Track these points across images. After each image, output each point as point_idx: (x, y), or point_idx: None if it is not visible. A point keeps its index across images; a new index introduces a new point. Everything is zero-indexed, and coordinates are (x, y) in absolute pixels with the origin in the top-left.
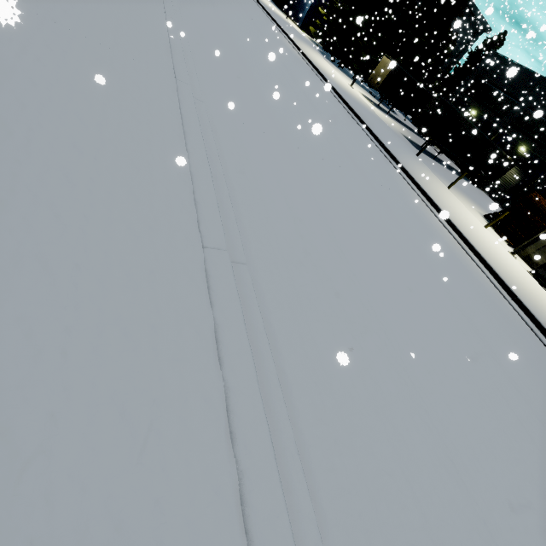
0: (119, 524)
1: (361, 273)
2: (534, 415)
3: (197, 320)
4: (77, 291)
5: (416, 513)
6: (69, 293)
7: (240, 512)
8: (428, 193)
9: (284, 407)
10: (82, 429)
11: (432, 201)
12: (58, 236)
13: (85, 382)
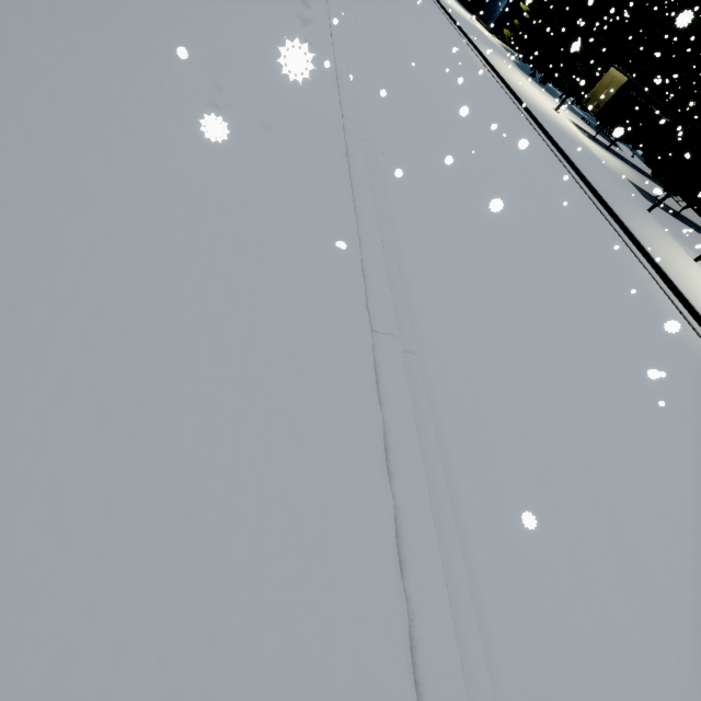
0: (288, 638)
1: (559, 378)
2: None
3: (365, 420)
4: (247, 373)
5: None
6: (240, 374)
7: (409, 658)
8: (664, 268)
9: (457, 541)
10: (254, 527)
11: (670, 281)
12: (229, 309)
13: (256, 476)
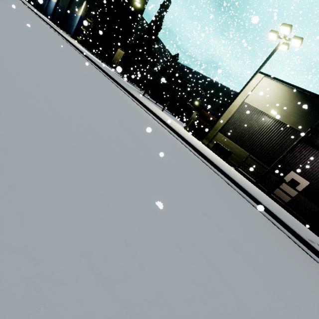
0: None
1: None
2: (230, 245)
3: None
4: None
5: None
6: None
7: None
8: (140, 99)
9: None
10: None
11: (143, 103)
12: None
13: None
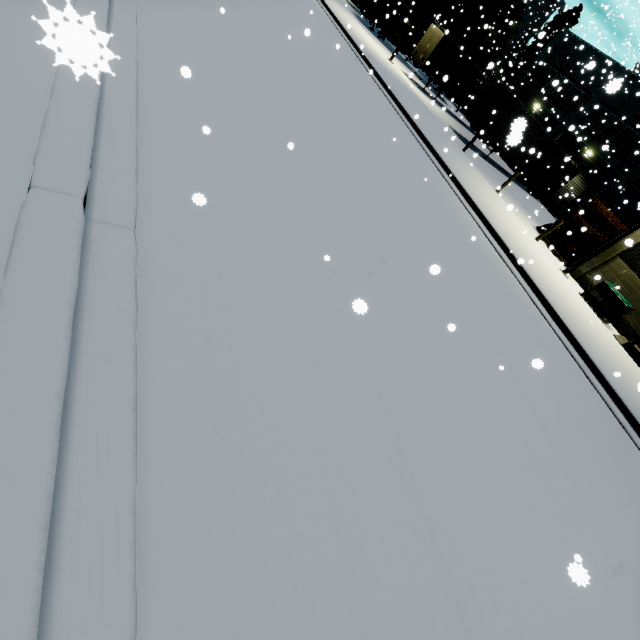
0: None
1: (343, 268)
2: (558, 457)
3: None
4: None
5: (347, 597)
6: None
7: None
8: (467, 190)
9: (129, 440)
10: None
11: (471, 201)
12: None
13: None
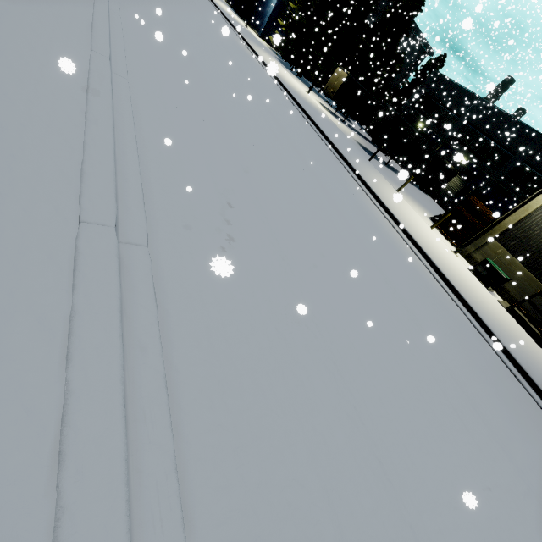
0: None
1: (295, 263)
2: (470, 404)
3: (44, 306)
4: None
5: (331, 528)
6: None
7: None
8: (376, 193)
9: (166, 413)
10: None
11: (380, 201)
12: None
13: None
